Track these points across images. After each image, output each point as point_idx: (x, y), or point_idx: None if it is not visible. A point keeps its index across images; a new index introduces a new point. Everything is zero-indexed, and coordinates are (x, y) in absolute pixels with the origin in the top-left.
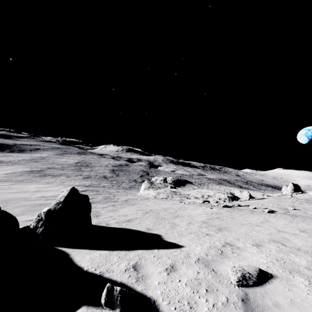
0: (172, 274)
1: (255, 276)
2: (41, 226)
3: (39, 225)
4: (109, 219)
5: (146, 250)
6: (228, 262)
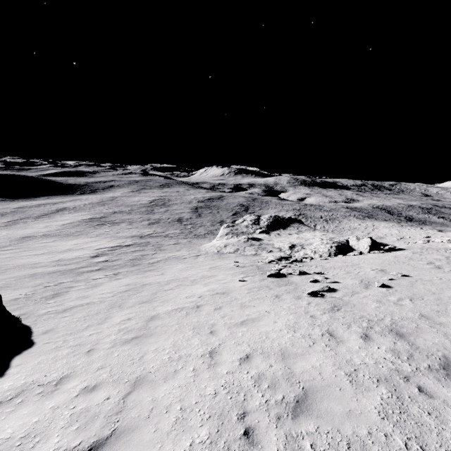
0: None
1: None
2: None
3: None
4: (51, 306)
5: None
6: None
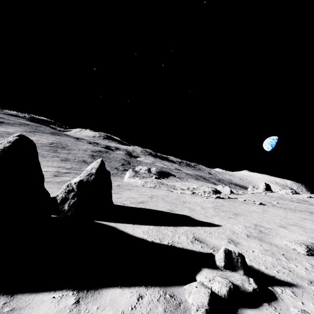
0: (239, 246)
1: None
2: (72, 198)
3: (70, 196)
4: (121, 200)
5: (191, 227)
6: (275, 238)
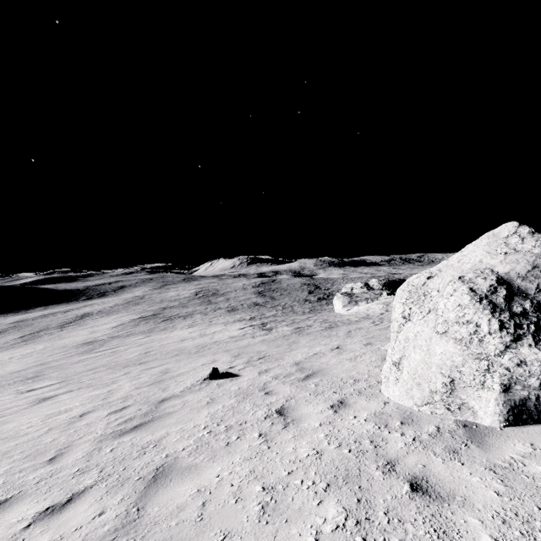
0: None
1: None
2: None
3: None
4: None
5: None
6: None
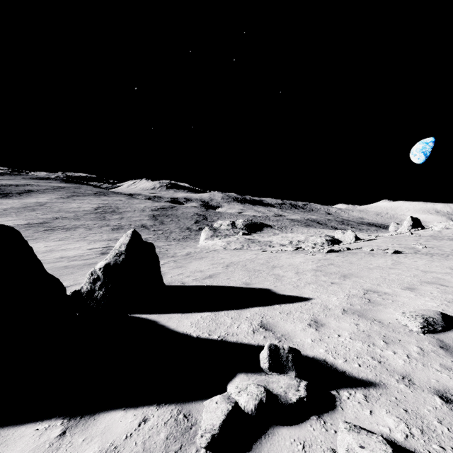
0: (322, 330)
1: (440, 320)
2: (100, 289)
3: (97, 287)
4: (181, 277)
5: (263, 307)
6: (386, 309)
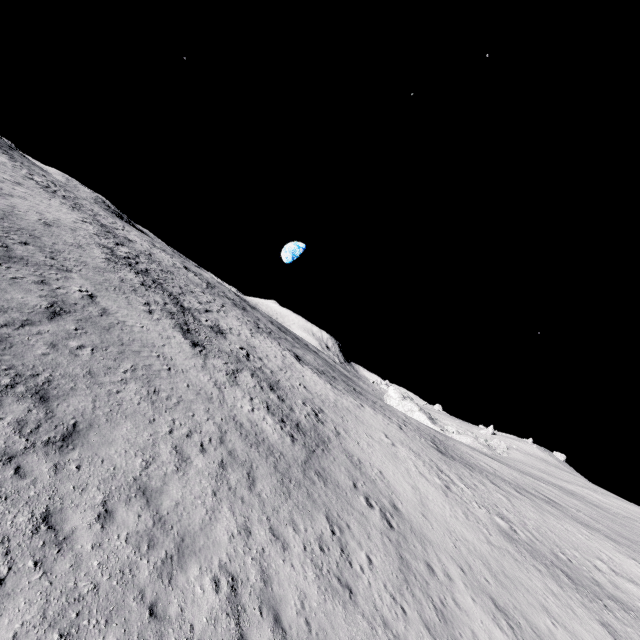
0: None
1: None
2: None
3: None
4: None
5: None
6: None
